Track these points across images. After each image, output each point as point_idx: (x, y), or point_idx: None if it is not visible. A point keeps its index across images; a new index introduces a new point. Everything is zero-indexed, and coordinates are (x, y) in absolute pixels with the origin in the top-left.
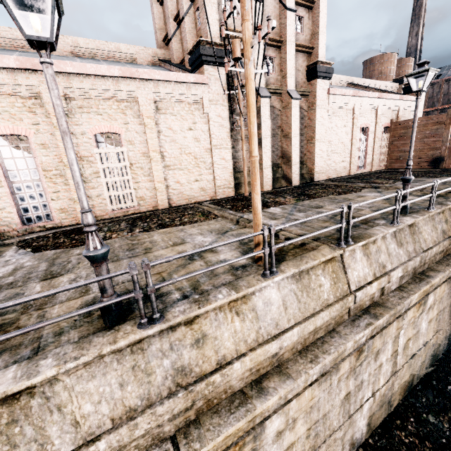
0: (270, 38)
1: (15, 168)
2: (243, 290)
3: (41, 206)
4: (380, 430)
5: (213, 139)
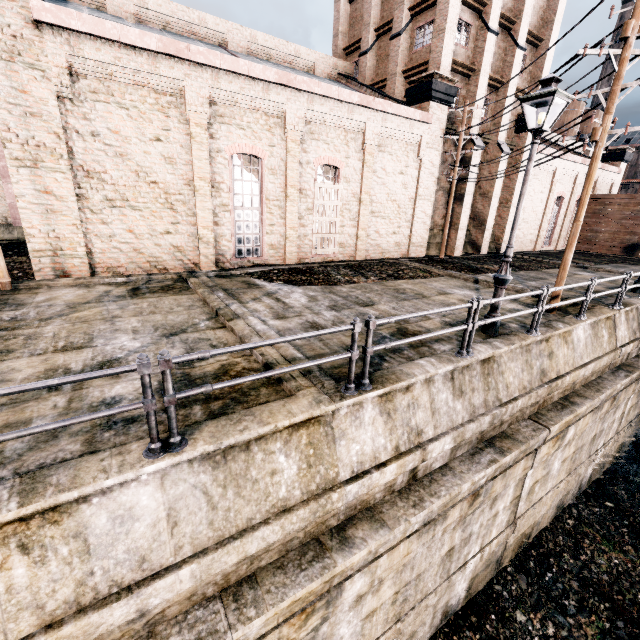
0: (493, 77)
1: (240, 191)
2: (572, 325)
3: (253, 239)
4: (596, 484)
5: (419, 188)
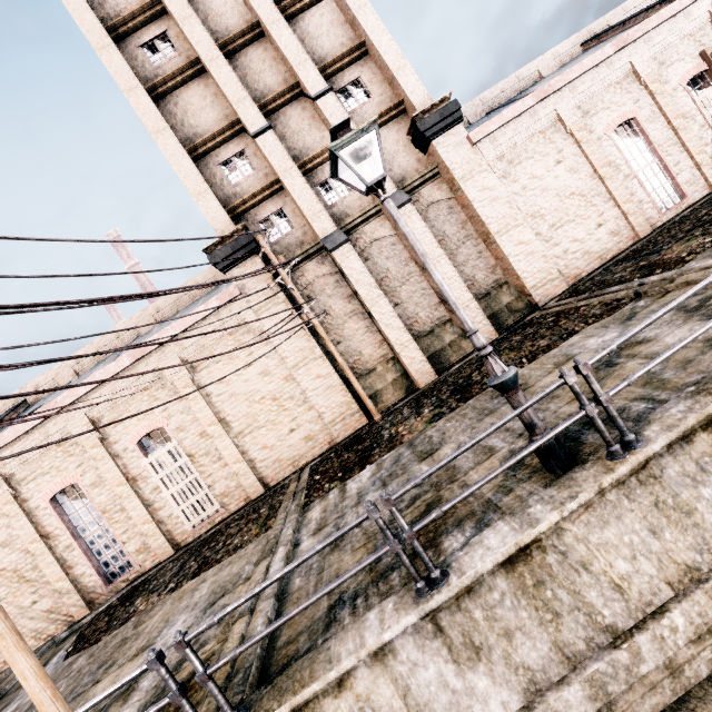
0: (314, 155)
1: (81, 520)
2: None
3: (120, 553)
4: None
5: (287, 359)
